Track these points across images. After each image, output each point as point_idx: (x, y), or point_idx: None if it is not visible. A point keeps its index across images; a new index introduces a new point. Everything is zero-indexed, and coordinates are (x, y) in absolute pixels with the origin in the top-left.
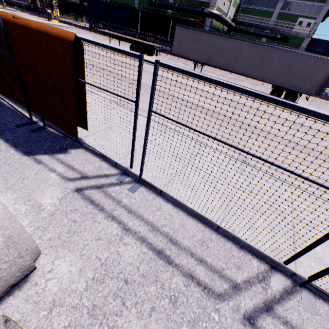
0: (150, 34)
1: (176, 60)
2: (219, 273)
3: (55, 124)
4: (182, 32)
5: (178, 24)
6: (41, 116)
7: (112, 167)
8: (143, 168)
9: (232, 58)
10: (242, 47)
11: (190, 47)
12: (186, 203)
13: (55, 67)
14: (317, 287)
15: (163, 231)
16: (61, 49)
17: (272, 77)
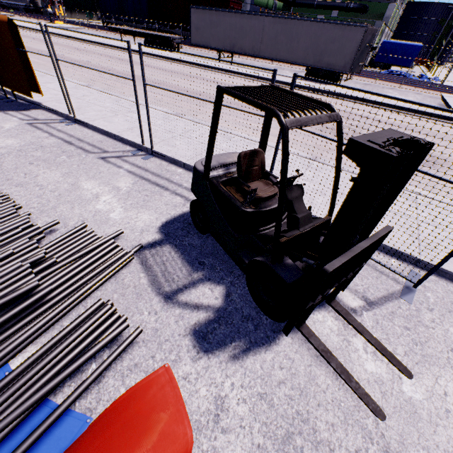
0: (176, 24)
1: (204, 54)
2: (100, 149)
3: (19, 92)
4: (199, 15)
5: (192, 6)
6: (11, 90)
7: (59, 117)
8: (73, 109)
9: (257, 40)
10: (265, 24)
11: (210, 32)
12: (99, 127)
13: (5, 43)
14: (155, 151)
15: (77, 137)
16: (4, 28)
17: (302, 58)
